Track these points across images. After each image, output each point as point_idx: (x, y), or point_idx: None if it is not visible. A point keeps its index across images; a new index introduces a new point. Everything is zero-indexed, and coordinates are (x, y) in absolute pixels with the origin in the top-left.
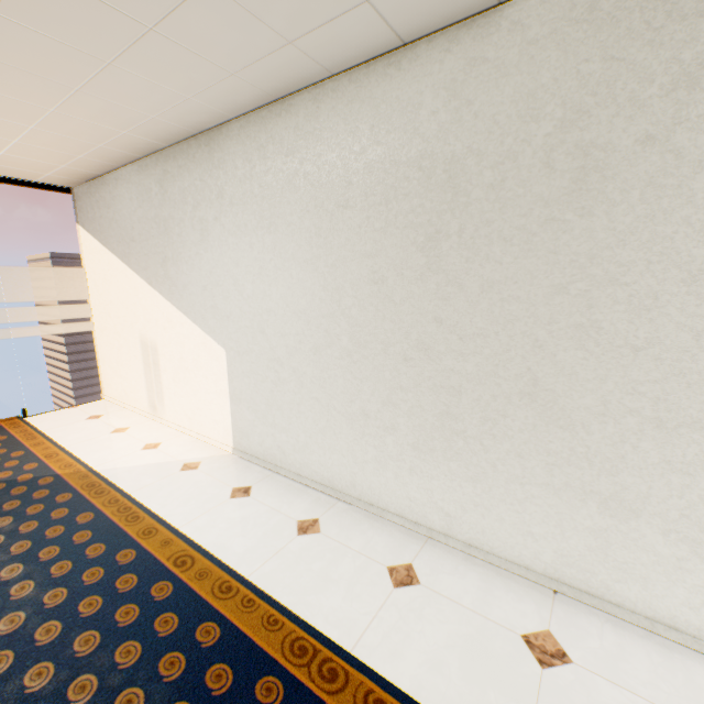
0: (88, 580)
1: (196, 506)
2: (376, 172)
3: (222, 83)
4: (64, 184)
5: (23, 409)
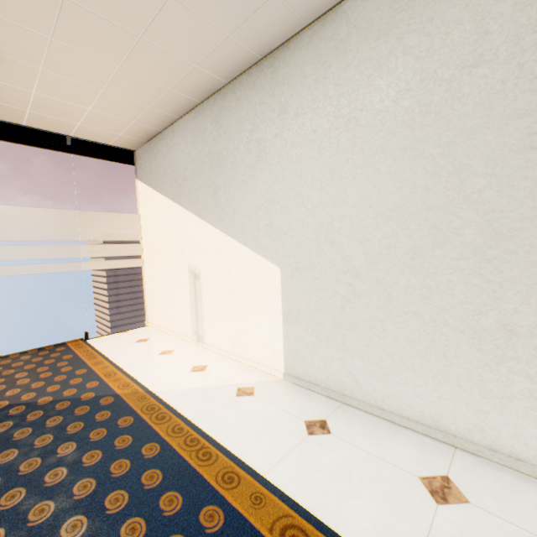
0: None
1: (272, 443)
2: None
3: None
4: (129, 146)
5: (86, 332)
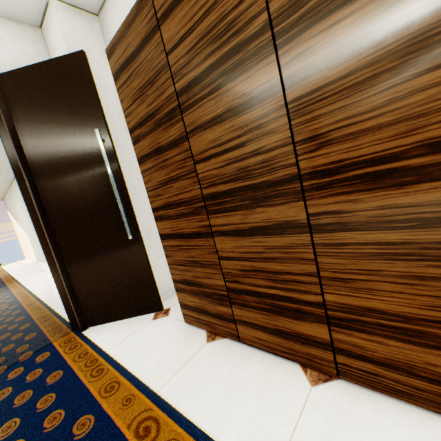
0: None
1: (16, 269)
2: (21, 197)
3: None
4: None
5: (0, 264)
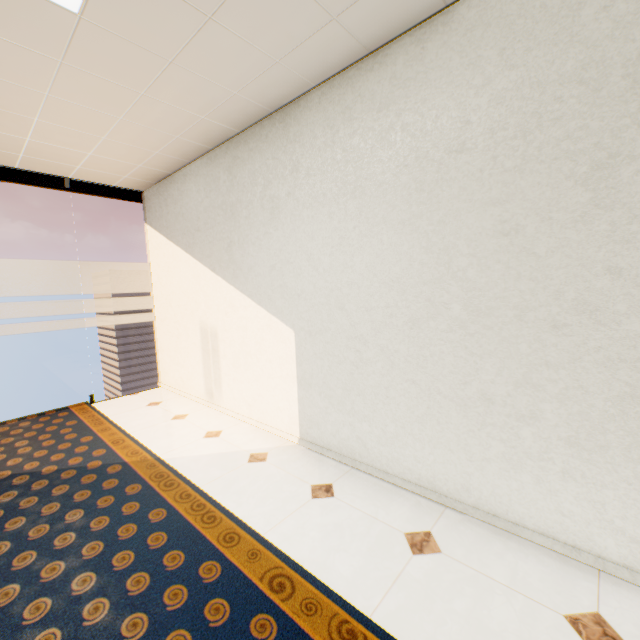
0: (170, 603)
1: (276, 506)
2: (508, 101)
3: (318, 34)
4: (137, 187)
5: (91, 395)
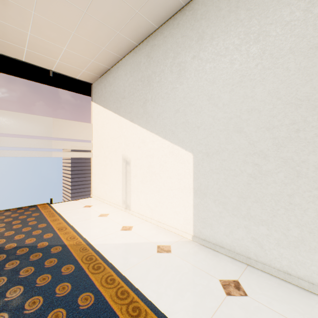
0: None
1: (195, 302)
2: None
3: None
4: (89, 80)
5: (50, 199)
